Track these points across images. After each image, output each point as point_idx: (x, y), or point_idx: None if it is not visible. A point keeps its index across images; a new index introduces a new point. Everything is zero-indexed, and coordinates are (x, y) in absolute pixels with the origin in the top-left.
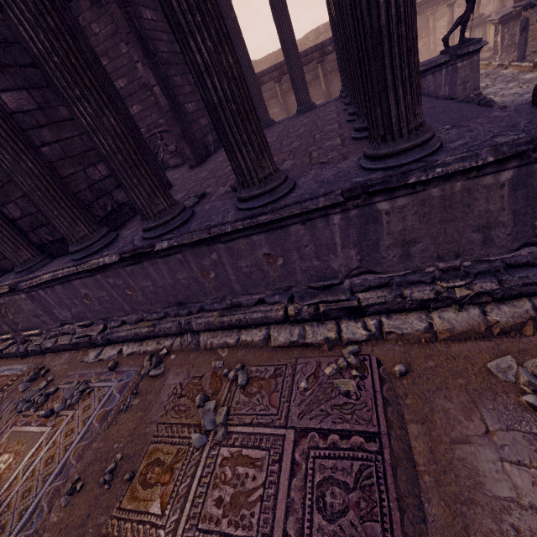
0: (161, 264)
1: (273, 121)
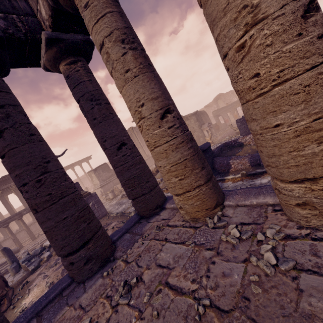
0: (7, 241)
1: (14, 229)
